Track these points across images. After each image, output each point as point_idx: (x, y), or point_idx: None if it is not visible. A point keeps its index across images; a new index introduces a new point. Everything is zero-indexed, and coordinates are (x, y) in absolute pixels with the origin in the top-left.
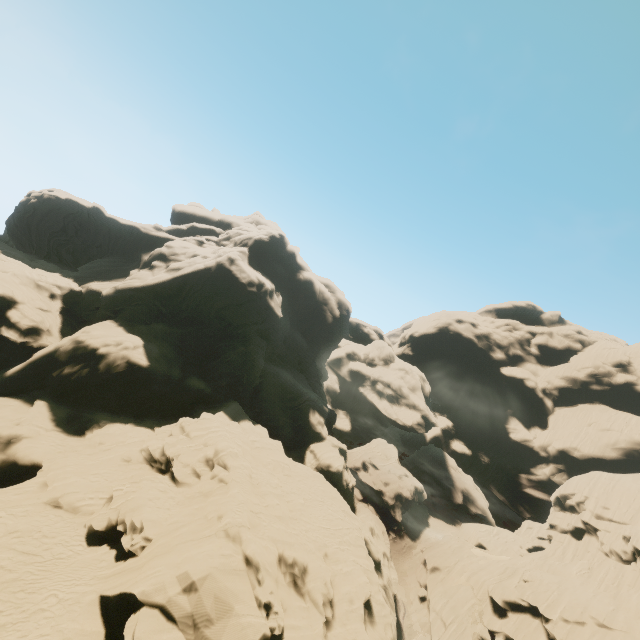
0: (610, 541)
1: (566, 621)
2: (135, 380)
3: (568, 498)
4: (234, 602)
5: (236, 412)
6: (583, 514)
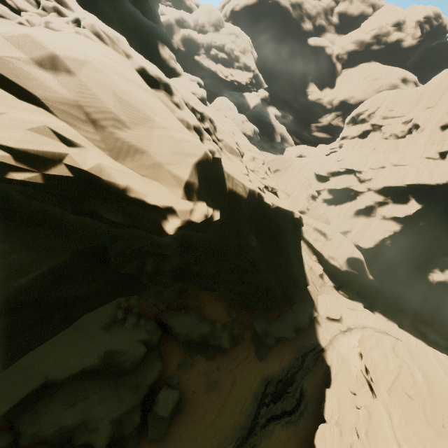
0: (392, 129)
1: (373, 169)
2: None
3: (361, 114)
4: (151, 114)
5: None
6: (374, 119)
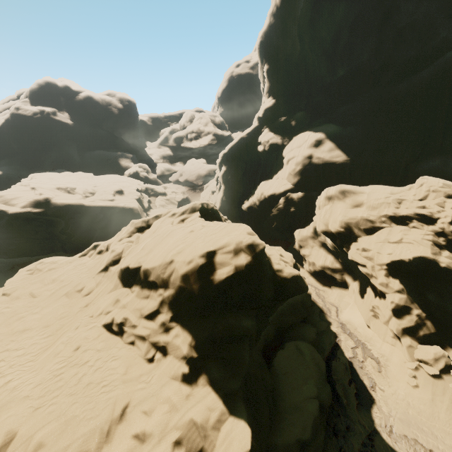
0: None
1: None
2: (2, 182)
3: None
4: (23, 195)
5: (59, 171)
6: None
